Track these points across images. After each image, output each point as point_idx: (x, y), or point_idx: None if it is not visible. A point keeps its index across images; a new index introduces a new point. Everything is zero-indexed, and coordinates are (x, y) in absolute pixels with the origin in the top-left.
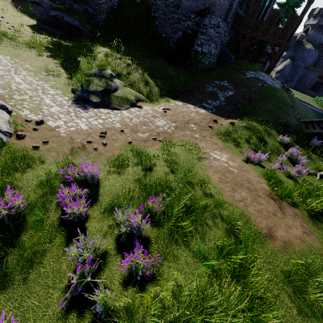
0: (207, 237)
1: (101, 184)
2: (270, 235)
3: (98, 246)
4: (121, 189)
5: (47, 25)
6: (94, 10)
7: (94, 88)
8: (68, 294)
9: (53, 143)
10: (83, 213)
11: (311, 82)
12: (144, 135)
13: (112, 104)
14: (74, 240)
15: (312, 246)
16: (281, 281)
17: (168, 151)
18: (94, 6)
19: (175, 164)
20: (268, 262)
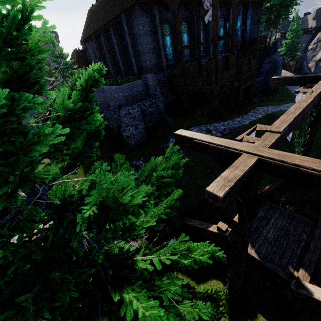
0: None
1: None
2: None
3: None
4: None
5: None
6: None
7: None
8: None
9: None
10: None
11: None
12: None
13: None
14: None
15: None
16: None
17: None
18: None
19: None
20: None
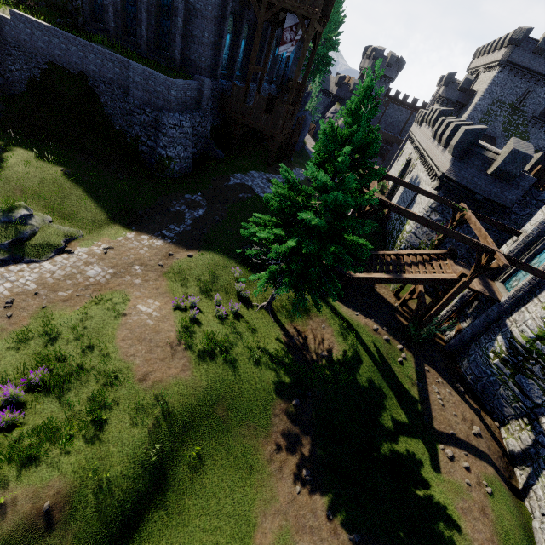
0: (82, 391)
1: None
2: (144, 379)
3: None
4: (17, 364)
5: None
6: (4, 78)
7: None
8: None
9: None
10: None
11: None
12: (67, 292)
13: (27, 256)
14: None
15: (181, 380)
16: (131, 409)
17: (82, 314)
18: (3, 72)
19: (84, 328)
20: (127, 398)
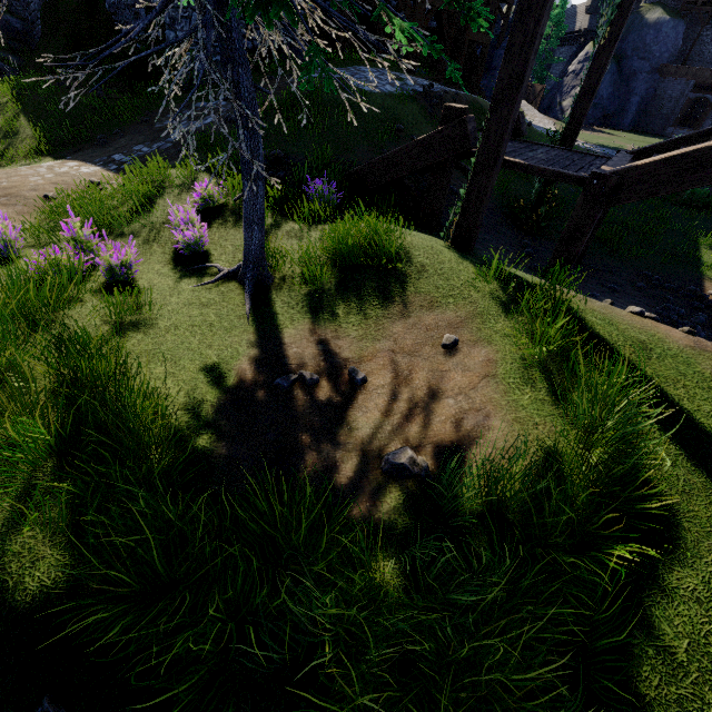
0: None
1: None
2: None
3: None
4: None
5: None
6: (25, 22)
7: None
8: None
9: None
10: None
11: (677, 104)
12: None
13: None
14: None
15: None
16: None
17: None
18: (24, 13)
19: None
20: None
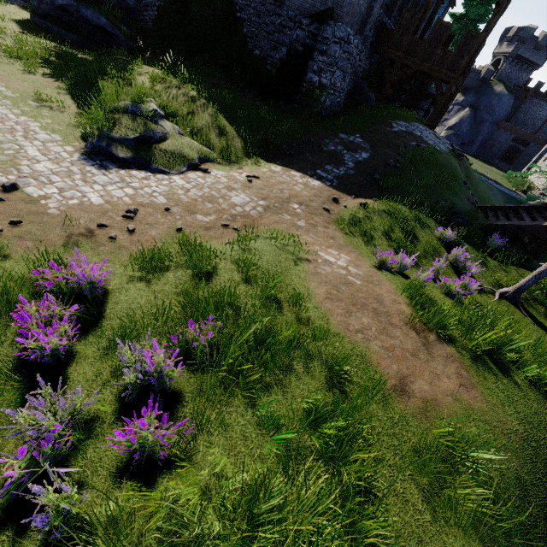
0: (290, 392)
1: (111, 299)
2: (402, 389)
3: (80, 407)
4: (149, 307)
5: (50, 23)
6: (137, 2)
7: (121, 133)
8: (1, 496)
9: (32, 224)
10: (61, 347)
11: (502, 146)
12: (208, 218)
13: (155, 163)
14: (30, 396)
15: (471, 408)
16: (411, 467)
17: (244, 246)
18: None
19: (254, 267)
20: (392, 434)
